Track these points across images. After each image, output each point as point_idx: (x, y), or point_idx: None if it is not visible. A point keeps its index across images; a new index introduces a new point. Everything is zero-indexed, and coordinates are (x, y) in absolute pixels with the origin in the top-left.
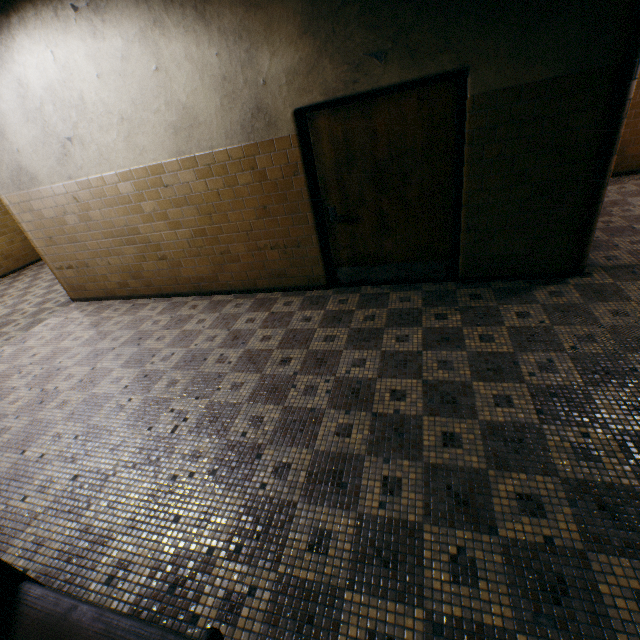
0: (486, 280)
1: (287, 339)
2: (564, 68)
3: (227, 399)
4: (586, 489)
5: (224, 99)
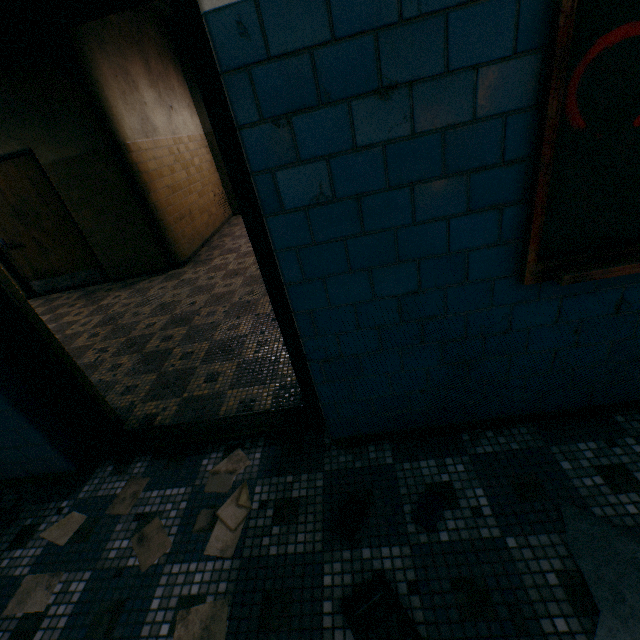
0: (128, 278)
1: None
2: (84, 149)
3: None
4: None
5: None
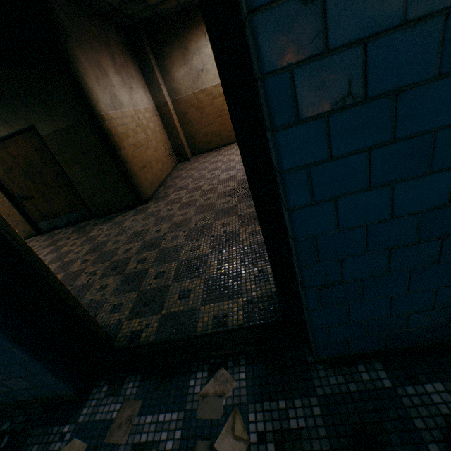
0: (107, 215)
1: None
2: (71, 121)
3: None
4: None
5: None
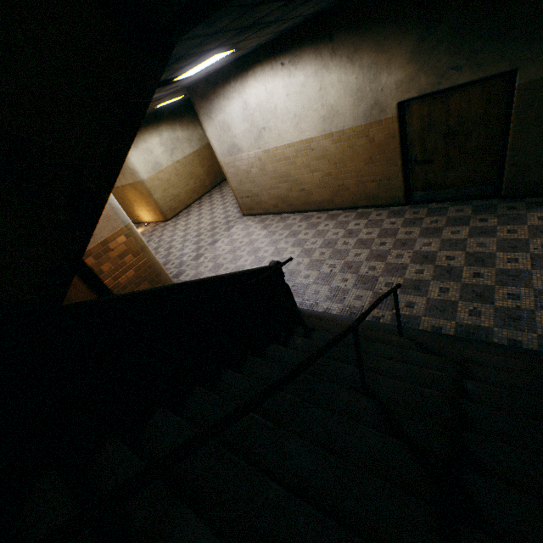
0: (522, 197)
1: (381, 233)
2: None
3: (354, 260)
4: None
5: (355, 101)
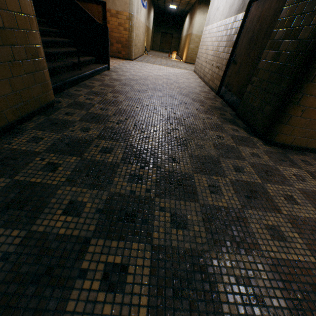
0: (240, 118)
1: (180, 87)
2: None
3: (152, 80)
4: (118, 102)
5: None
